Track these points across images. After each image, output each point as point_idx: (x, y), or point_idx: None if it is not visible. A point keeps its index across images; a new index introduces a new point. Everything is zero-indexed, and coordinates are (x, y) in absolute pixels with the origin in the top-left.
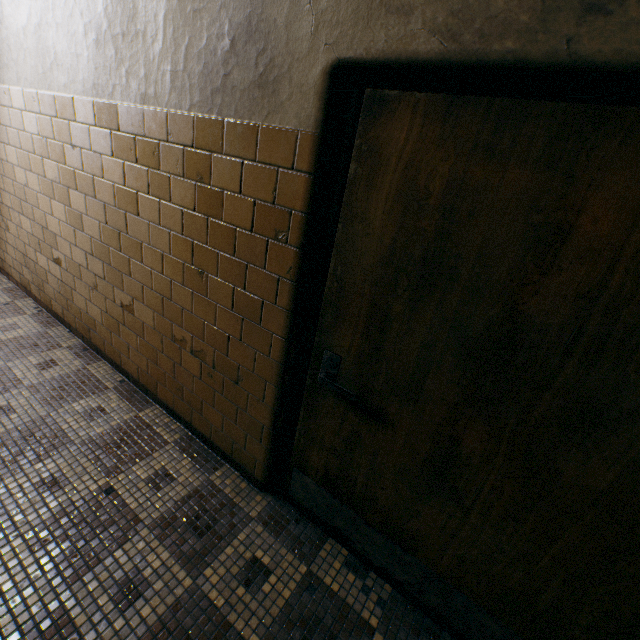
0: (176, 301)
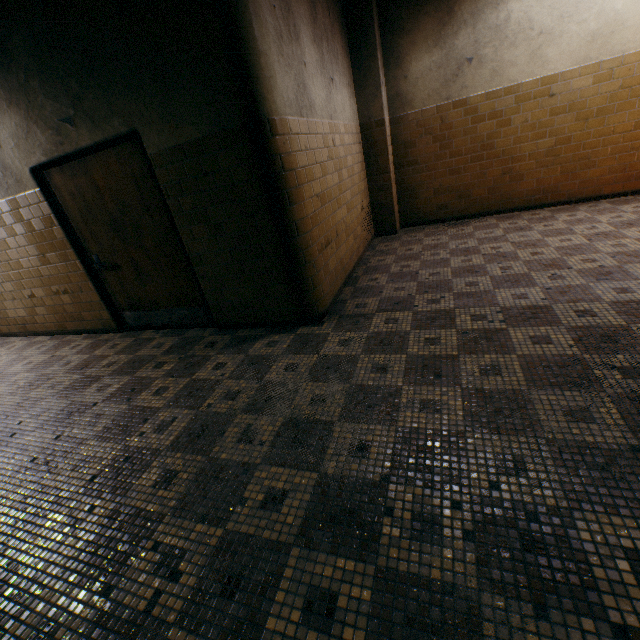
0: (45, 275)
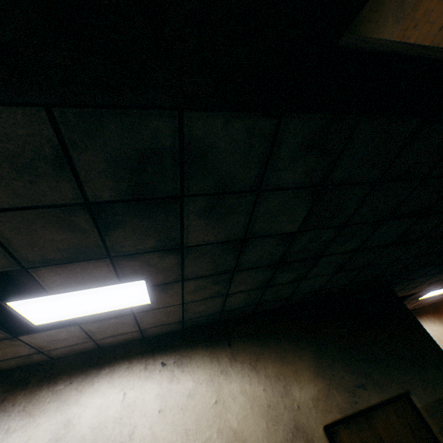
0: None
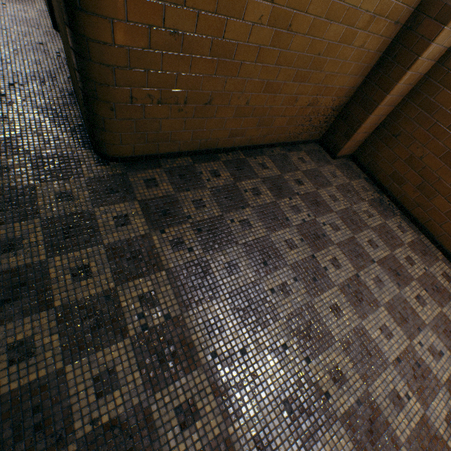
0: None
